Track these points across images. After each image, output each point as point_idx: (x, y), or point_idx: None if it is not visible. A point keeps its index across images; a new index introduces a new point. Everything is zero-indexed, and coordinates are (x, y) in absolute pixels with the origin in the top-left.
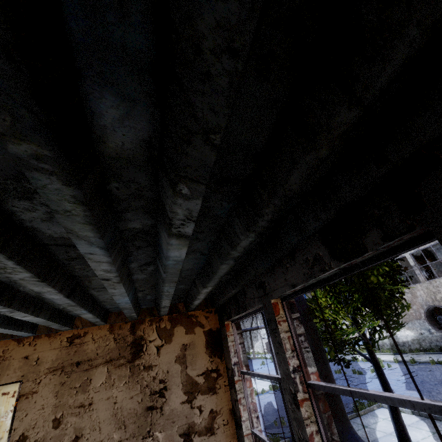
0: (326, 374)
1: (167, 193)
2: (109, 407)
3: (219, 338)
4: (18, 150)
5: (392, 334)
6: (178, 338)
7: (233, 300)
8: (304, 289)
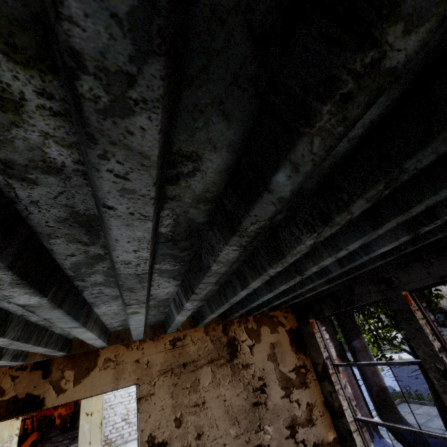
0: (374, 369)
1: None
2: (220, 405)
3: (300, 336)
4: None
5: None
6: (265, 338)
7: (327, 298)
8: None
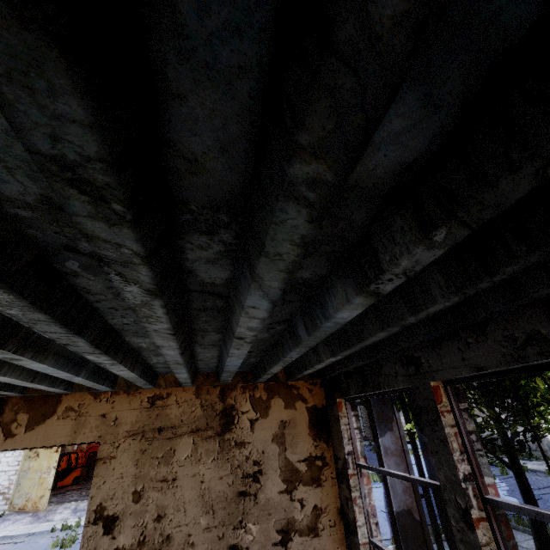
0: None
1: (399, 238)
2: (195, 486)
3: (326, 418)
4: (299, 172)
5: (541, 437)
6: (276, 413)
7: (354, 373)
8: (493, 374)
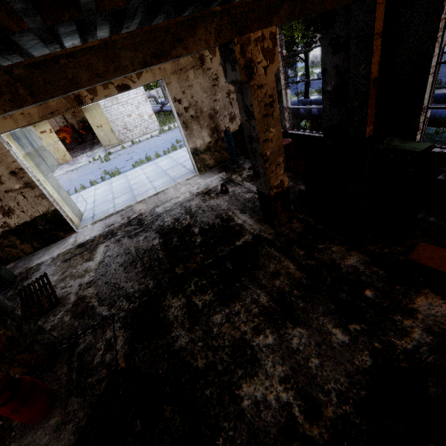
0: None
1: None
2: (199, 86)
3: None
4: None
5: None
6: (218, 54)
7: None
8: None
